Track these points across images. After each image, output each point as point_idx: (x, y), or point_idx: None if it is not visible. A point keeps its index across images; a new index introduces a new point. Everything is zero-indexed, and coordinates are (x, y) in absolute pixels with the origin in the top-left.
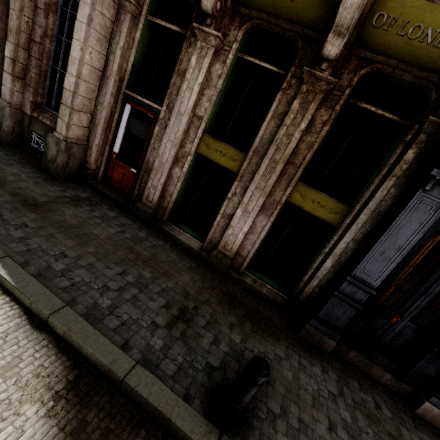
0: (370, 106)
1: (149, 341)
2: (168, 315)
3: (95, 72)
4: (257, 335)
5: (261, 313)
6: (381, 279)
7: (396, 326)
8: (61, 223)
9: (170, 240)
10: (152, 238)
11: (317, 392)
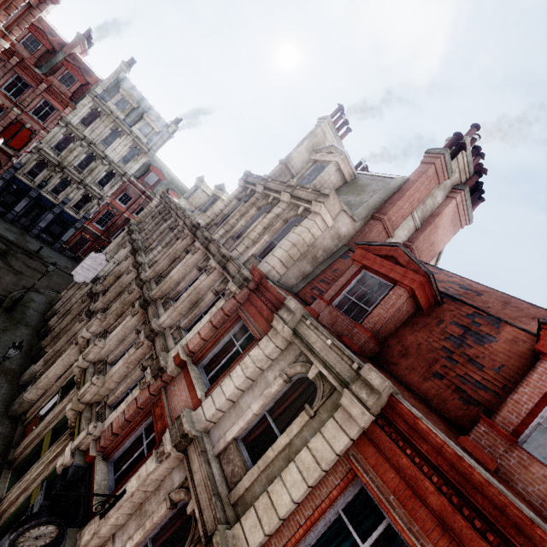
0: None
1: None
2: None
3: (57, 375)
4: None
5: None
6: None
7: None
8: None
9: None
10: None
11: None
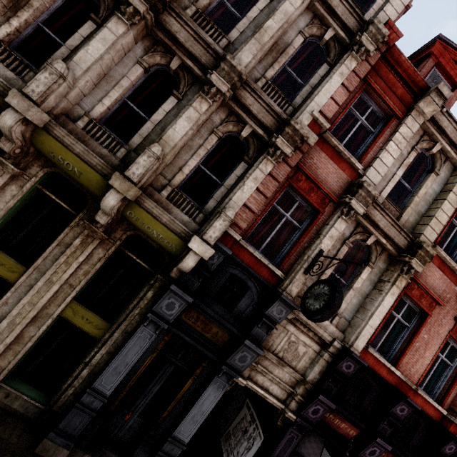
0: (133, 255)
1: None
2: None
3: None
4: None
5: None
6: (113, 389)
7: (128, 422)
8: None
9: None
10: None
11: None
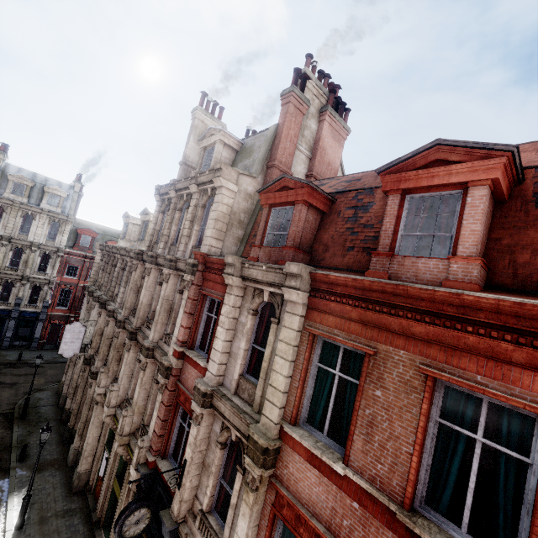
0: None
1: None
2: None
3: (96, 438)
4: None
5: None
6: None
7: None
8: (45, 532)
9: None
10: None
11: None
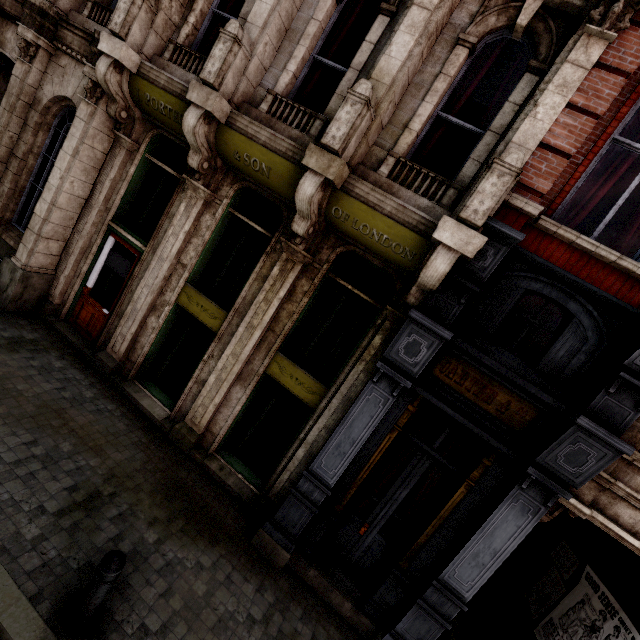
0: (347, 284)
1: (22, 528)
2: (67, 499)
3: (77, 200)
4: (185, 537)
5: (211, 509)
6: (337, 477)
7: (365, 539)
8: None
9: (127, 405)
10: (101, 400)
11: (230, 613)
